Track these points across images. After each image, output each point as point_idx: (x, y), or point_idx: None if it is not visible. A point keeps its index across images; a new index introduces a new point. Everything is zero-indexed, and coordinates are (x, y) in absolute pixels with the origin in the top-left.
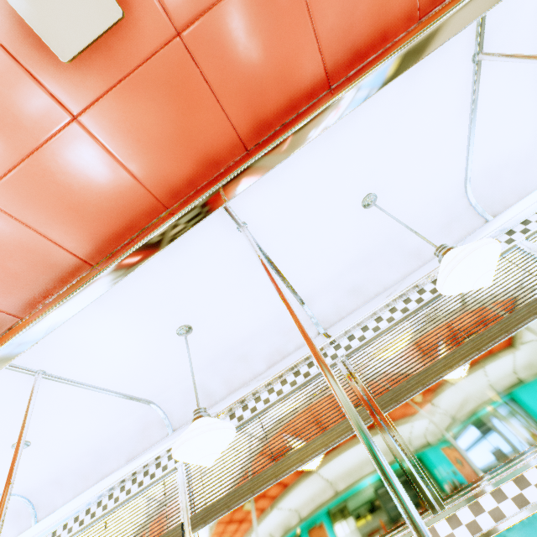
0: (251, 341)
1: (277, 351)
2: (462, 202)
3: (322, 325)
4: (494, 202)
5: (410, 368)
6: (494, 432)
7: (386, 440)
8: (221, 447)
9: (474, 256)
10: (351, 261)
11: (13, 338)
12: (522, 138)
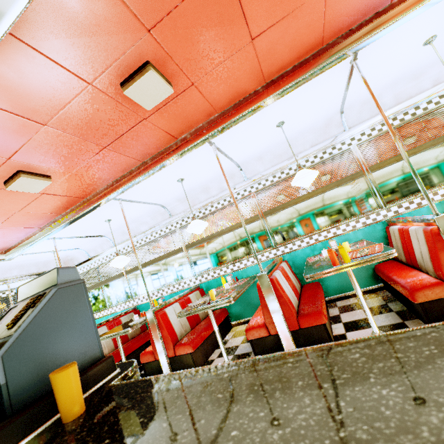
0: (432, 64)
1: None
2: None
3: None
4: None
5: None
6: None
7: None
8: None
9: None
10: None
11: (404, 16)
12: None
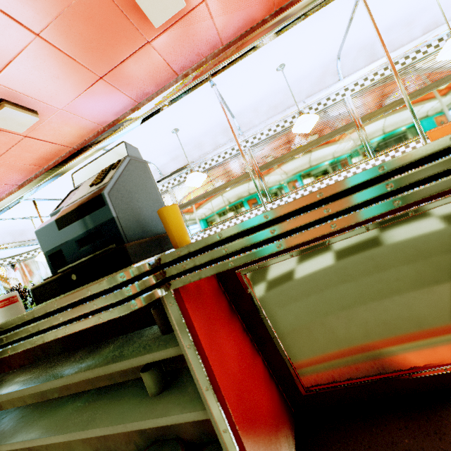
0: (424, 9)
1: (434, 22)
2: None
3: None
4: None
5: None
6: None
7: None
8: None
9: None
10: None
11: None
12: None
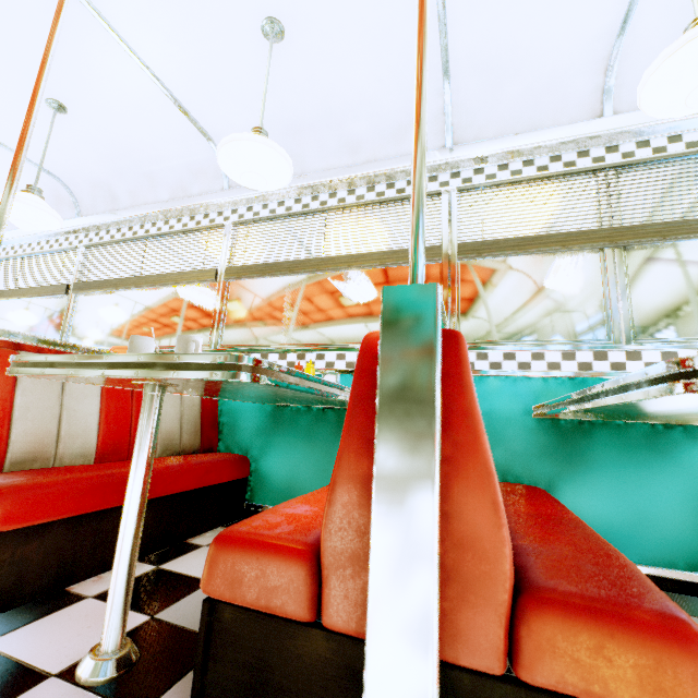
0: (157, 162)
1: (182, 188)
2: (436, 104)
3: (230, 183)
4: (472, 125)
5: (266, 258)
6: (280, 327)
7: (216, 298)
8: (37, 223)
9: (234, 147)
10: (273, 117)
11: None
12: (550, 35)
